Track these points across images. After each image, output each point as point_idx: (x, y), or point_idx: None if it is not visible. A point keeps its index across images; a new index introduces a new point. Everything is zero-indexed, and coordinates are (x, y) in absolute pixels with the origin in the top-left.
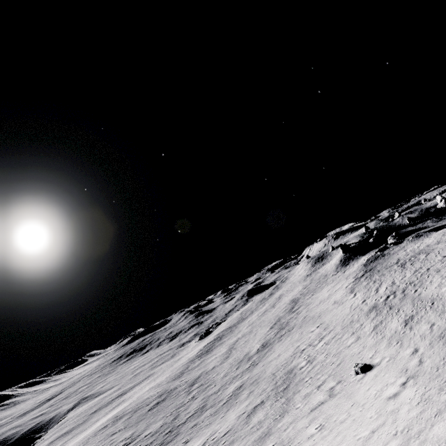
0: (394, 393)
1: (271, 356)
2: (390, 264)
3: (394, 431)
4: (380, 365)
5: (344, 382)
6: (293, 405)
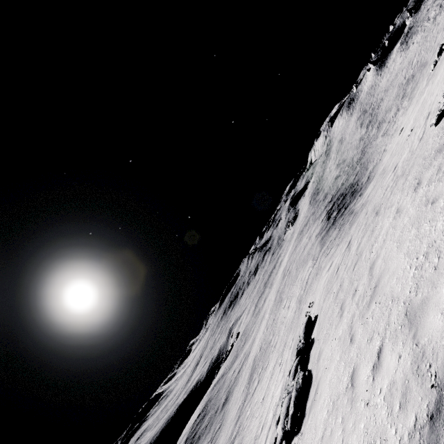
0: None
1: (383, 109)
2: (423, 17)
3: None
4: None
5: None
6: (426, 59)
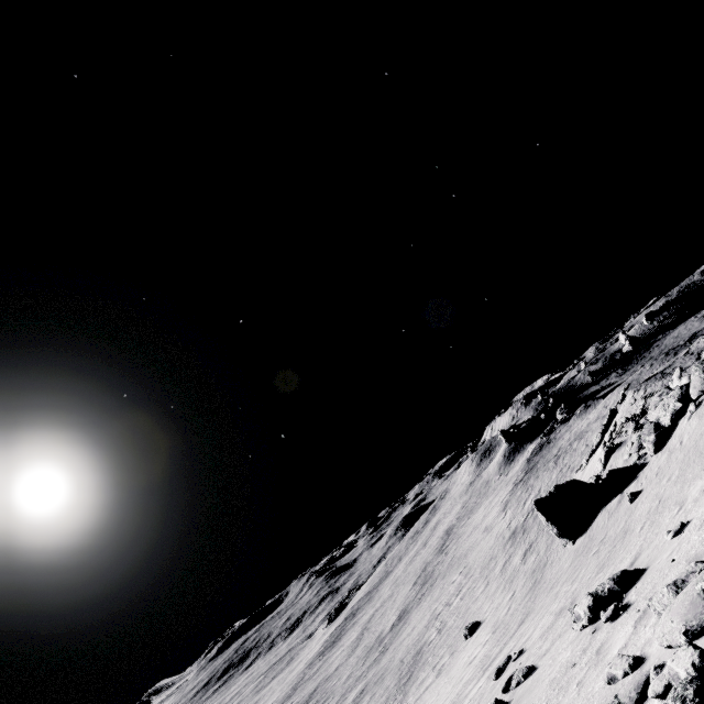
0: (475, 655)
1: (405, 632)
2: (550, 457)
3: (449, 701)
4: (485, 621)
5: (454, 654)
6: (405, 701)
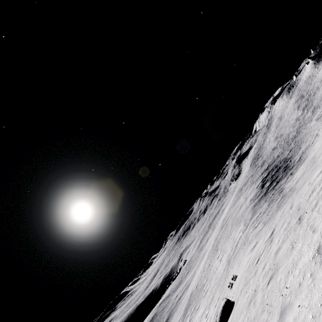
0: None
1: (318, 96)
2: None
3: None
4: None
5: None
6: None
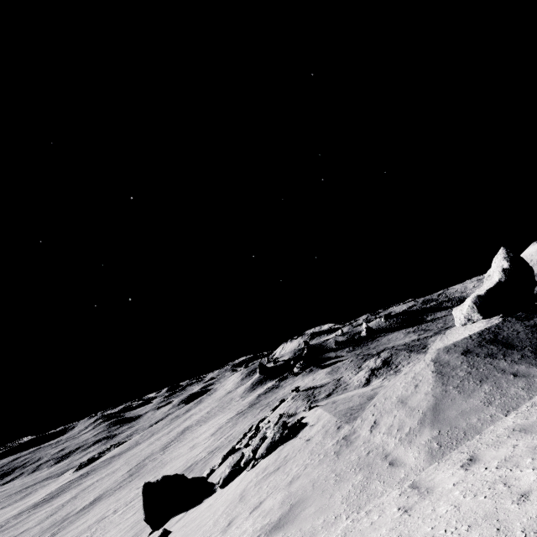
0: None
1: (79, 522)
2: (266, 402)
3: None
4: None
5: None
6: None
